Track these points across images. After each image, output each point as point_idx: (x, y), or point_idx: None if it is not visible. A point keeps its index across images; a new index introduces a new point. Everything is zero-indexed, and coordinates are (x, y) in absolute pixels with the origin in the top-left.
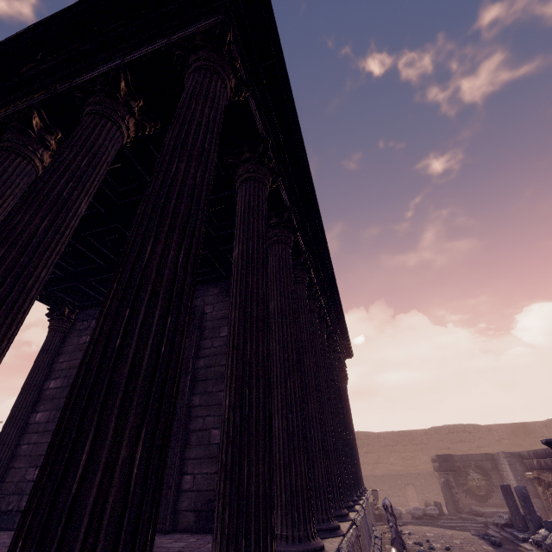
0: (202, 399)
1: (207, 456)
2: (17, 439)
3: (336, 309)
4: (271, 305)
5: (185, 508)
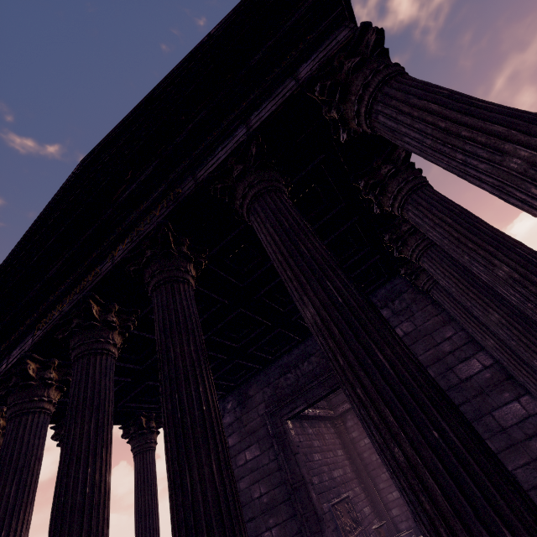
0: None
1: None
2: None
3: None
4: (492, 316)
5: None
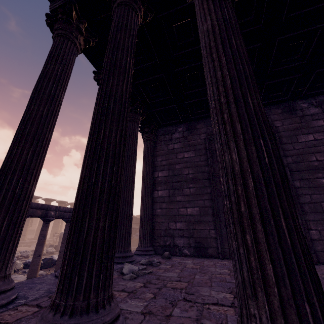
0: (302, 183)
1: None
2: (151, 206)
3: None
4: None
5: (320, 250)
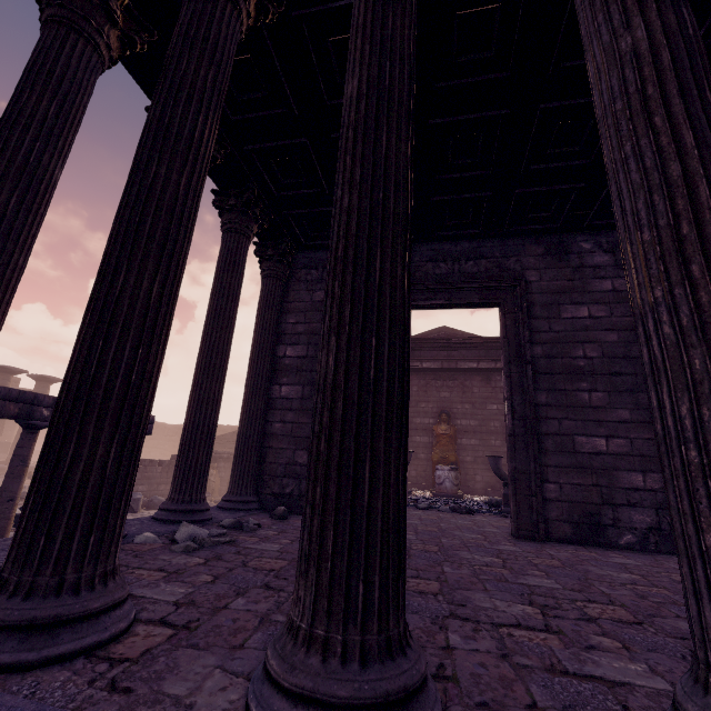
0: (550, 398)
1: (575, 466)
2: (264, 415)
3: None
4: None
5: (555, 518)
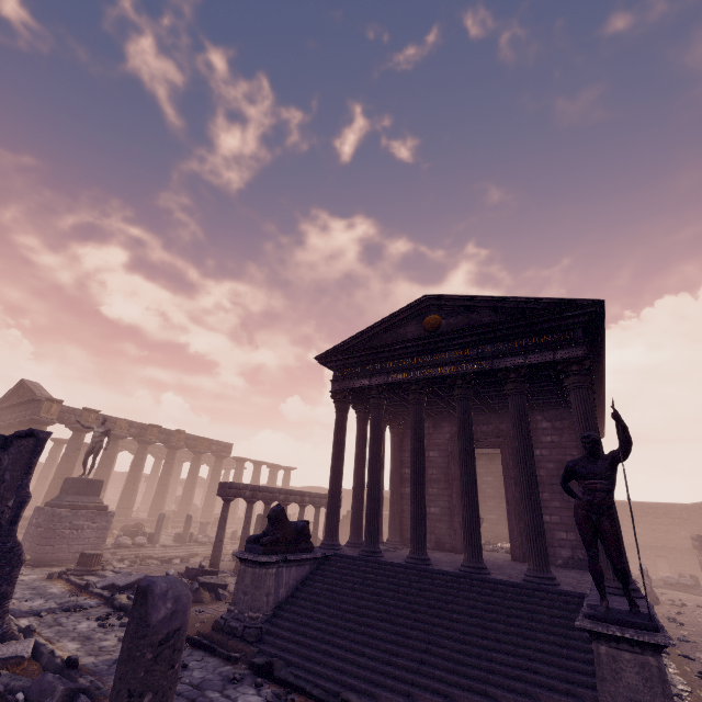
0: None
1: None
2: (399, 502)
3: (599, 411)
4: None
5: None
